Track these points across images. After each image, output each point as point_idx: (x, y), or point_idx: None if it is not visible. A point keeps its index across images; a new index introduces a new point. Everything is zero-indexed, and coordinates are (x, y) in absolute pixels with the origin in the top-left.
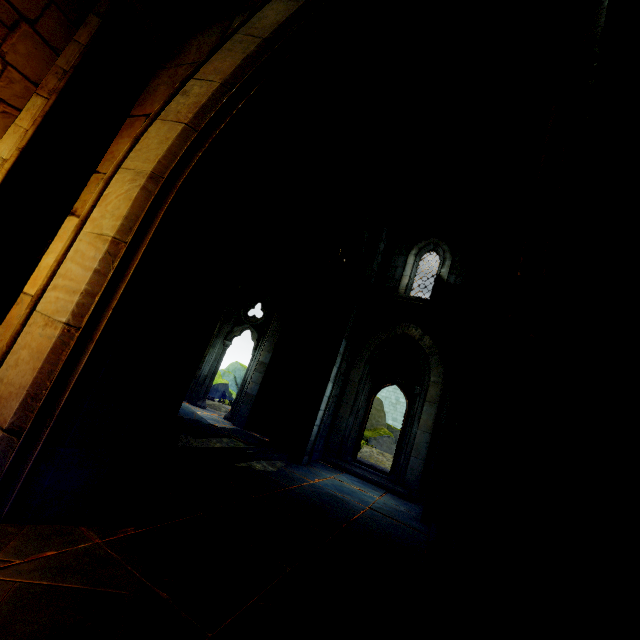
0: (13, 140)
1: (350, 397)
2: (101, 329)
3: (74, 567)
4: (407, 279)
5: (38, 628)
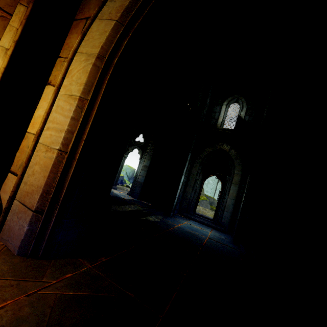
0: (10, 35)
1: (192, 182)
2: (79, 152)
3: (83, 282)
4: (221, 119)
5: (76, 321)
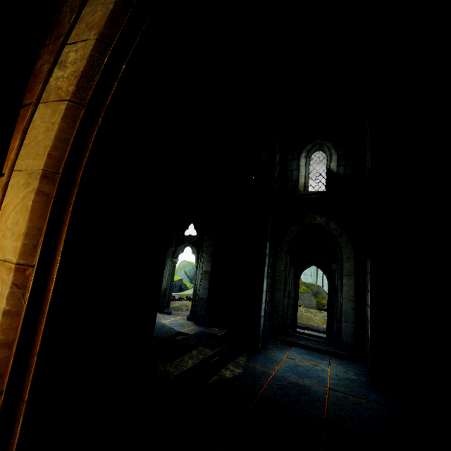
0: None
1: (280, 283)
2: (29, 384)
3: None
4: (303, 178)
5: None
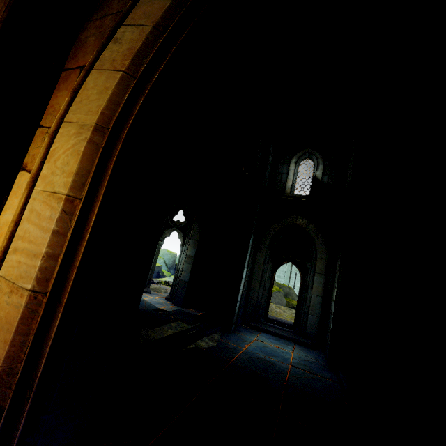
0: None
1: (258, 275)
2: (68, 290)
3: None
4: (291, 182)
5: None
